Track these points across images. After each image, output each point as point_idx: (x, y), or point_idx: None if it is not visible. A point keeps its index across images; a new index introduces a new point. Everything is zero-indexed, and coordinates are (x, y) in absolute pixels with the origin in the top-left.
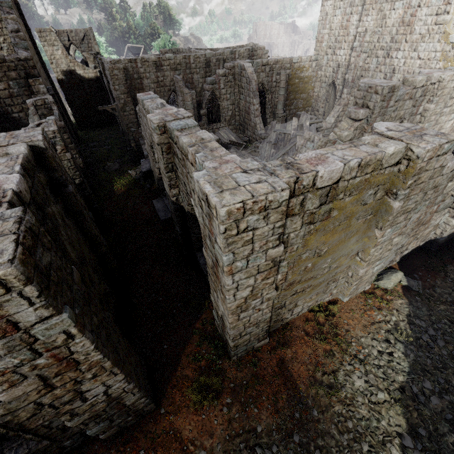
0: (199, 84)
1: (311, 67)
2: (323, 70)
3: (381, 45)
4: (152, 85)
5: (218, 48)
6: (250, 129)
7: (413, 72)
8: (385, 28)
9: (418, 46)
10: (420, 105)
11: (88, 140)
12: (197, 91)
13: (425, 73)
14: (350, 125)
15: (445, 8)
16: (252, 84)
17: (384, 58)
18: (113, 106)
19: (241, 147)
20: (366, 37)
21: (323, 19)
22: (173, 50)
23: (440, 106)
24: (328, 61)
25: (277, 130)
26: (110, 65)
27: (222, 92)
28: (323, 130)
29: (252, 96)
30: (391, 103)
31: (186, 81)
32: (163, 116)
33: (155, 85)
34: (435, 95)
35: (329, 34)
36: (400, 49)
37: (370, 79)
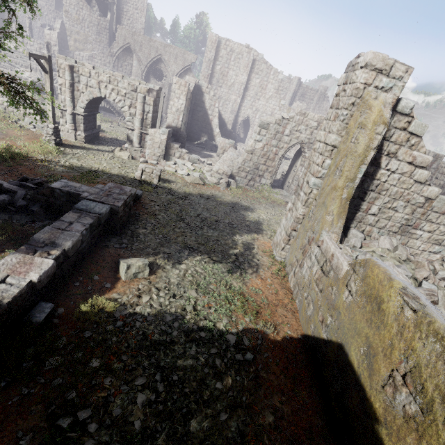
0: None
1: None
2: None
3: None
4: None
5: None
6: None
7: None
8: None
9: None
10: None
11: None
12: None
13: None
14: None
15: None
16: None
17: None
18: None
19: None
20: None
21: None
22: None
23: None
24: None
25: None
26: None
27: None
28: None
29: None
30: None
31: None
32: None
33: None
34: None
35: None
36: None
37: None
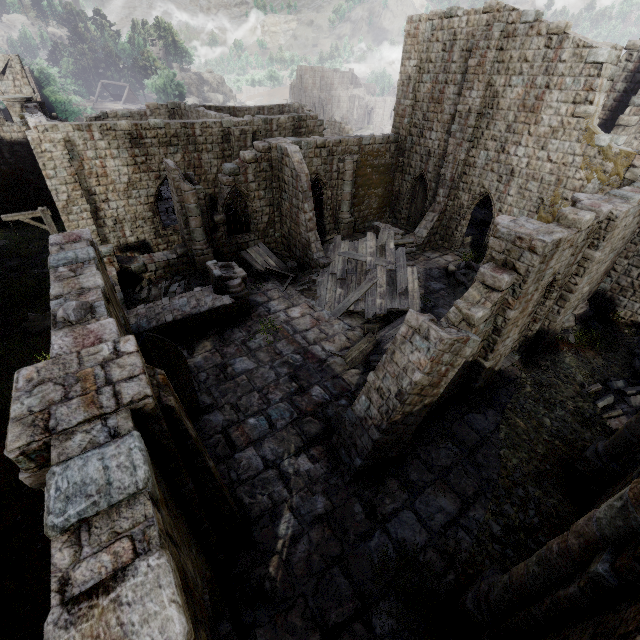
0: (213, 168)
1: (388, 152)
2: (405, 156)
3: (492, 133)
4: (125, 169)
5: (245, 107)
6: (300, 247)
7: (541, 179)
8: (498, 110)
9: (548, 143)
10: (579, 251)
11: (3, 254)
12: (209, 178)
13: (588, 204)
14: (485, 297)
15: (586, 95)
16: (301, 180)
17: (498, 153)
18: (37, 213)
19: (286, 278)
20: (470, 119)
21: (404, 84)
22: (169, 104)
23: (605, 252)
24: (414, 144)
25: (344, 254)
26: (34, 134)
27: (251, 187)
28: (412, 247)
29: (302, 198)
30: (552, 263)
31: (188, 163)
32: (55, 395)
33: (131, 169)
34: (602, 238)
35: (414, 106)
36: (521, 143)
37: (477, 179)
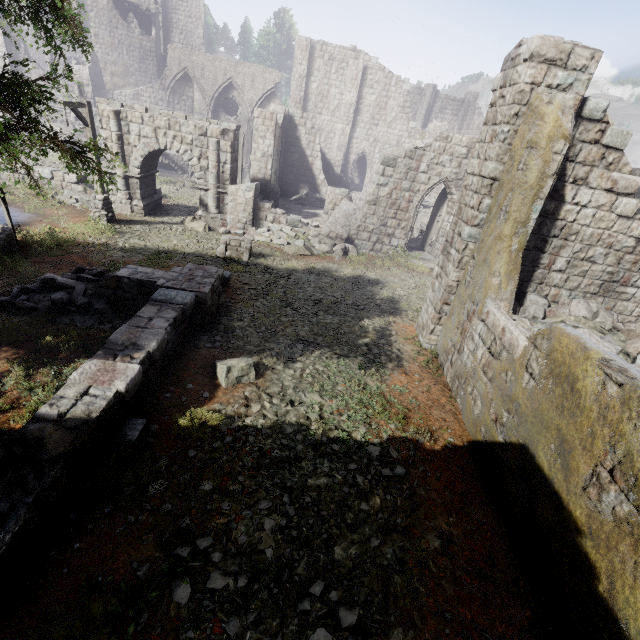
0: None
1: None
2: None
3: None
4: None
5: None
6: None
7: None
8: None
9: None
10: None
11: None
12: None
13: None
14: None
15: None
16: None
17: None
18: None
19: None
20: None
21: None
22: None
23: None
24: None
25: None
26: None
27: None
28: None
29: None
30: None
31: None
32: None
33: None
34: None
35: None
36: None
37: None
